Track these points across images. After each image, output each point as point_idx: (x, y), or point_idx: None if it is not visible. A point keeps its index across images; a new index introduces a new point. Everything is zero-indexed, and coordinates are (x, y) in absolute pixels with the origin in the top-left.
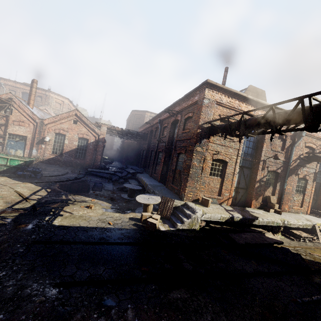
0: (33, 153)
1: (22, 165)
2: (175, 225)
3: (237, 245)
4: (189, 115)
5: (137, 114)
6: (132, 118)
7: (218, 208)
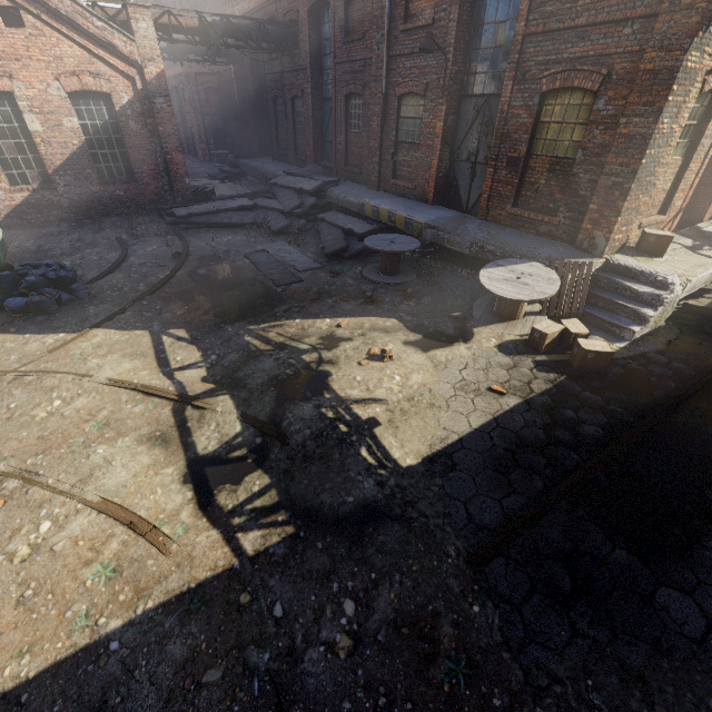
0: None
1: None
2: (625, 334)
3: None
4: None
5: None
6: None
7: (677, 252)
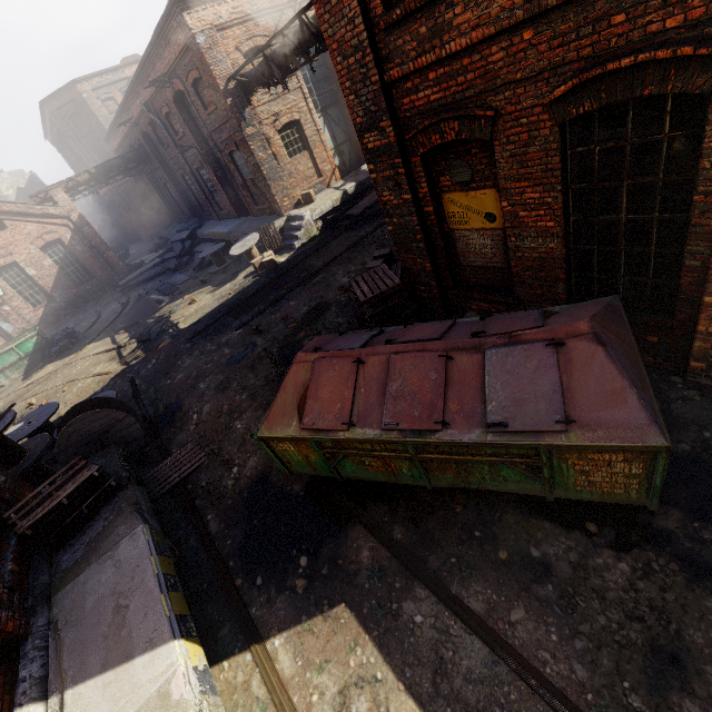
0: (9, 330)
1: (41, 342)
2: (294, 247)
3: (358, 217)
4: (193, 76)
5: (61, 105)
6: (62, 125)
7: (328, 194)
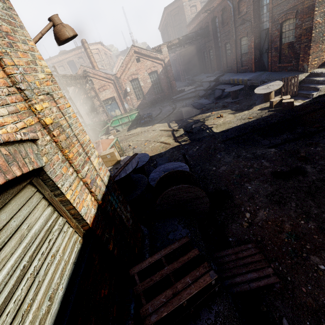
0: (126, 107)
1: (138, 116)
2: (310, 96)
3: None
4: None
5: (172, 9)
6: (169, 20)
7: None
